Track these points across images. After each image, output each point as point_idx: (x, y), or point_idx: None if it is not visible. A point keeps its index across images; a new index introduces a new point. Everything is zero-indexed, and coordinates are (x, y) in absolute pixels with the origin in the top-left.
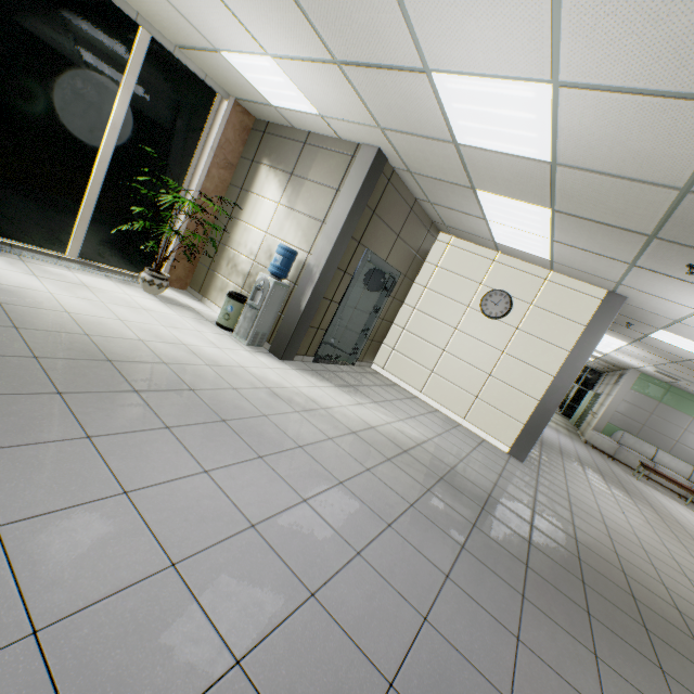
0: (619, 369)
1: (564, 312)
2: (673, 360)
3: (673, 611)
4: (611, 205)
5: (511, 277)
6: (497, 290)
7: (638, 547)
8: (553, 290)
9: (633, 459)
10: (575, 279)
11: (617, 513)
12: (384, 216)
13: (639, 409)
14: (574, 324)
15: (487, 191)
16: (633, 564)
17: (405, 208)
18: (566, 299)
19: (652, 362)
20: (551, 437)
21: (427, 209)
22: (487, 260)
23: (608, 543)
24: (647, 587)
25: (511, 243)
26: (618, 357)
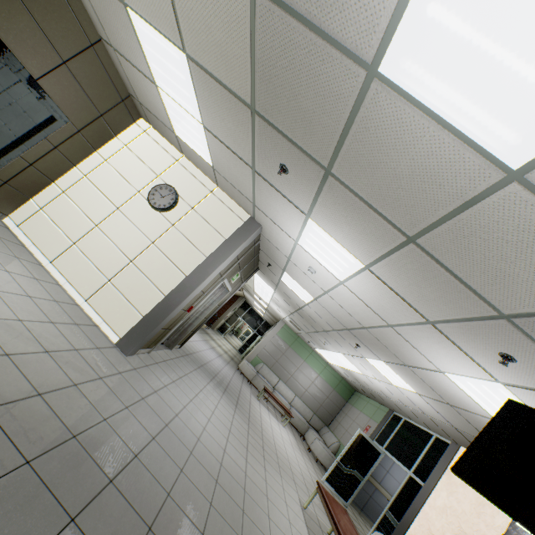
0: (277, 321)
1: (215, 223)
2: (296, 309)
3: (139, 531)
4: (216, 35)
5: (186, 179)
6: (169, 184)
7: (186, 449)
8: (214, 202)
9: (263, 384)
10: (232, 199)
11: (202, 417)
12: (33, 6)
13: (277, 349)
14: (219, 235)
15: (135, 8)
16: (150, 469)
17: (79, 34)
18: (221, 213)
19: (288, 312)
20: (206, 356)
21: (117, 65)
22: (172, 158)
23: (140, 444)
24: (133, 499)
25: (185, 136)
26: (274, 307)
